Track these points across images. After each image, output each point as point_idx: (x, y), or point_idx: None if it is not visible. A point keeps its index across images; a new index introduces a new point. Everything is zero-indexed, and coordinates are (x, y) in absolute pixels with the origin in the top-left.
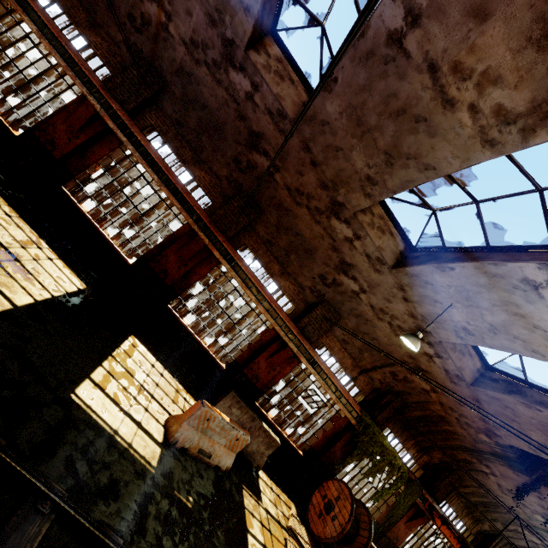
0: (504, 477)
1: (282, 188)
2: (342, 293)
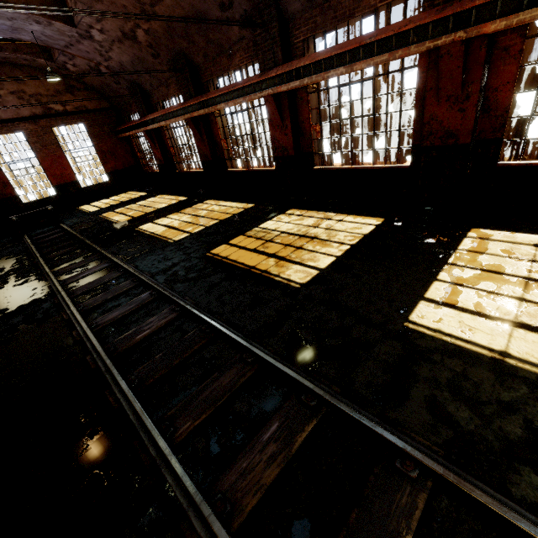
0: None
1: None
2: None
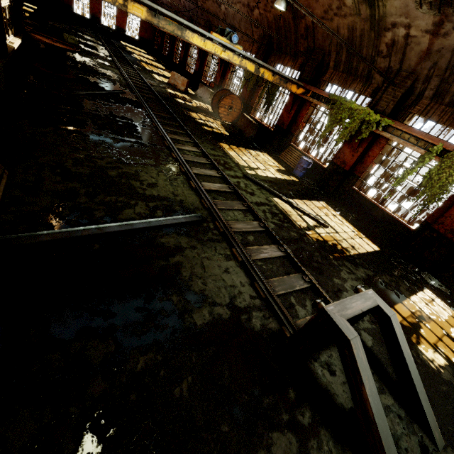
0: (310, 6)
1: (203, 5)
2: (227, 15)
